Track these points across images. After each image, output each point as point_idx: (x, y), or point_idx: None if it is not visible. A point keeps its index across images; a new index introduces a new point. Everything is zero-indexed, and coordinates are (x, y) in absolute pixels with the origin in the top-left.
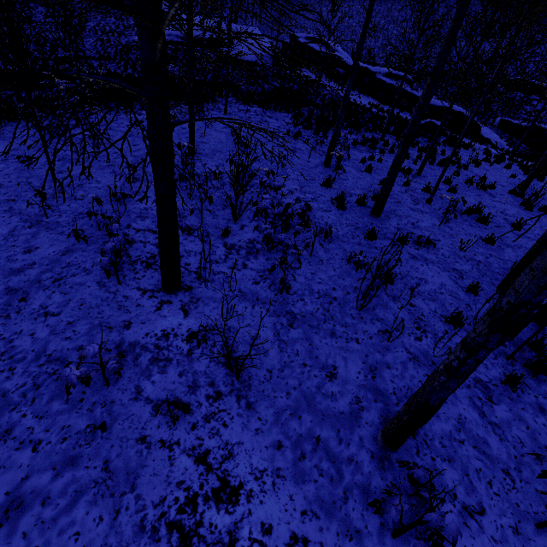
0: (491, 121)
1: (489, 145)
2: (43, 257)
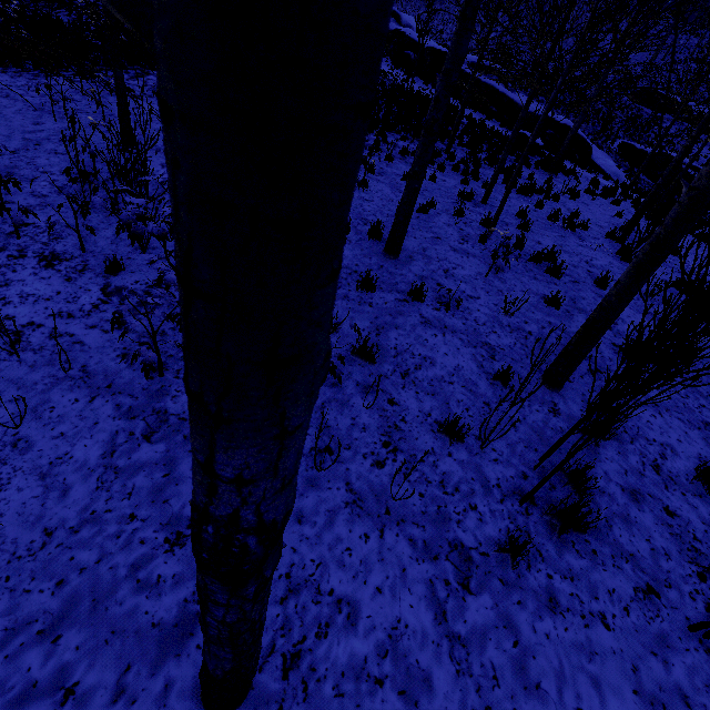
0: (610, 144)
1: (601, 175)
2: None
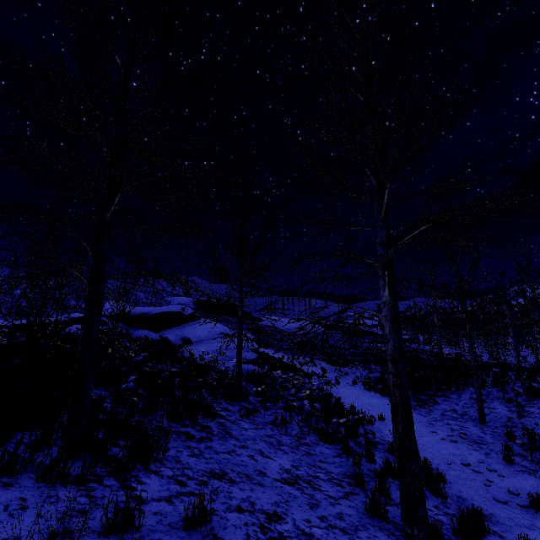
0: None
1: None
2: None
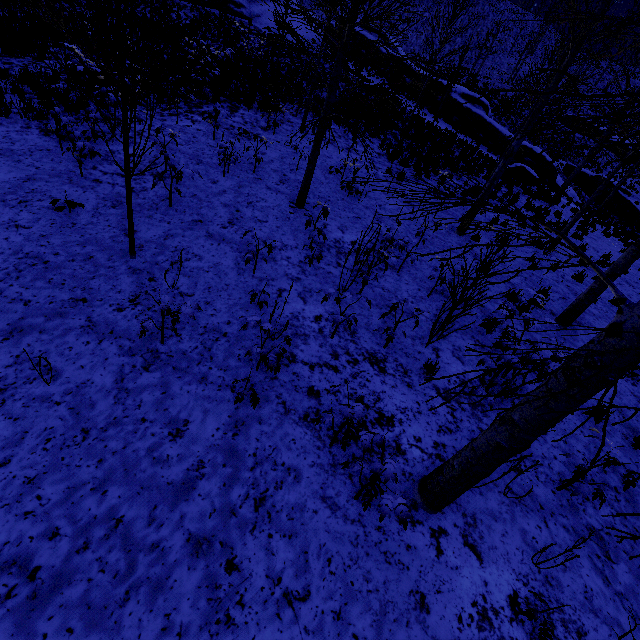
0: (556, 164)
1: (564, 197)
2: (207, 446)
